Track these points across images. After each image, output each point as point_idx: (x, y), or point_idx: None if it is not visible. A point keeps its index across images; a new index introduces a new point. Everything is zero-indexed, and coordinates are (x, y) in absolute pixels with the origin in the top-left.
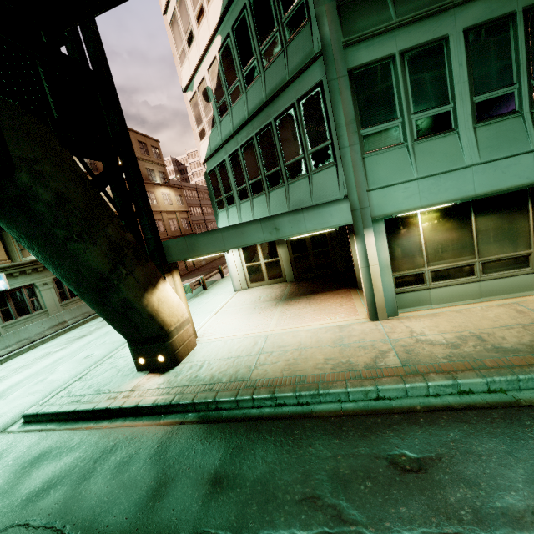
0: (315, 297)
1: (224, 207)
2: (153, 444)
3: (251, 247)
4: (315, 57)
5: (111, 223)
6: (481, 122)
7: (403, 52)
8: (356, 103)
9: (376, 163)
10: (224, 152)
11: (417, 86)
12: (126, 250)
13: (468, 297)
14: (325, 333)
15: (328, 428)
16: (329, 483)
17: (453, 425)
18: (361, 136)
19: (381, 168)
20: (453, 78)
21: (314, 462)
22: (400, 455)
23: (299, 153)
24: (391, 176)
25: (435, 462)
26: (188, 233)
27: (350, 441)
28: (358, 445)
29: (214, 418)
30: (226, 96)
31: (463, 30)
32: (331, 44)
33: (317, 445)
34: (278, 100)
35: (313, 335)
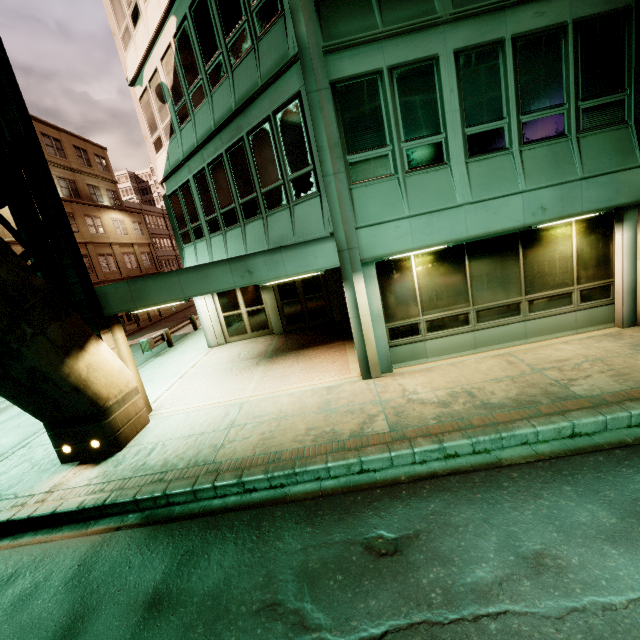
0: (305, 352)
1: (191, 241)
2: (72, 563)
3: (229, 292)
4: (291, 61)
5: (5, 262)
6: (472, 157)
7: (391, 69)
8: (341, 123)
9: (365, 197)
10: (187, 170)
11: (407, 110)
12: (32, 301)
13: (464, 348)
14: (311, 396)
15: (301, 514)
16: (295, 583)
17: (435, 495)
18: (348, 163)
19: (371, 203)
20: (444, 104)
21: (281, 559)
22: (376, 538)
23: (278, 178)
24: (382, 212)
25: (413, 541)
26: (151, 272)
27: (325, 528)
28: (333, 531)
29: (162, 517)
30: (186, 97)
31: (454, 51)
32: (309, 48)
33: (286, 537)
34: (250, 110)
35: (297, 400)
